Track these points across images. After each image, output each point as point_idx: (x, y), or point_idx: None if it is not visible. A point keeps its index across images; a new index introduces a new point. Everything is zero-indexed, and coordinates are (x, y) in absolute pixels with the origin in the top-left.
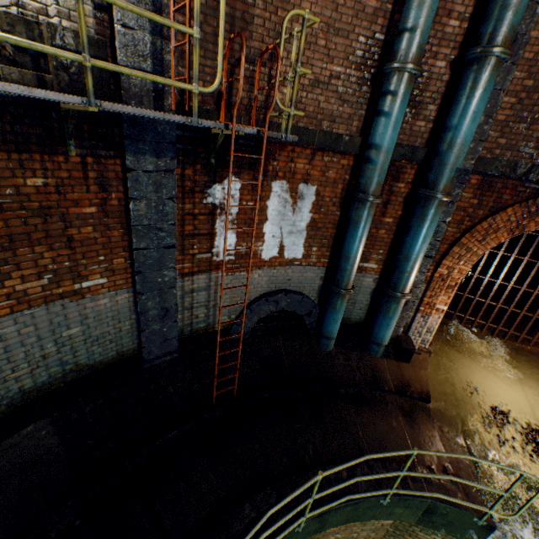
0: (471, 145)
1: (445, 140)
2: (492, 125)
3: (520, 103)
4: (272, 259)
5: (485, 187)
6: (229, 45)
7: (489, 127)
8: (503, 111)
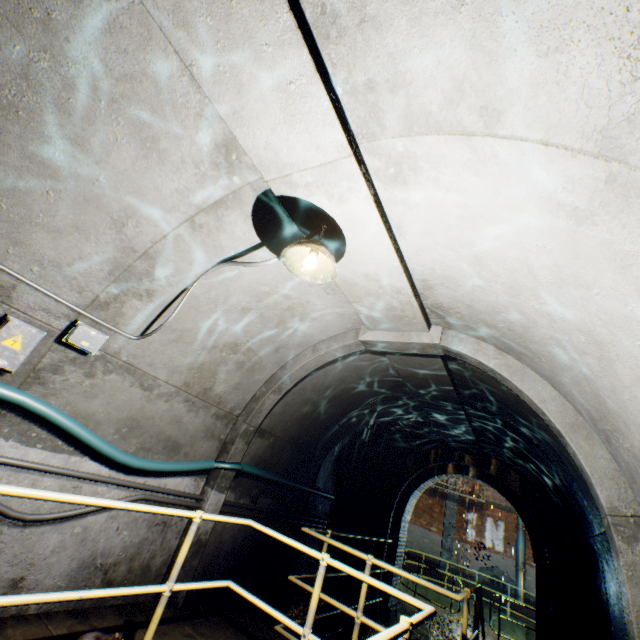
0: None
1: None
2: None
3: None
4: (489, 548)
5: None
6: (467, 482)
7: None
8: None
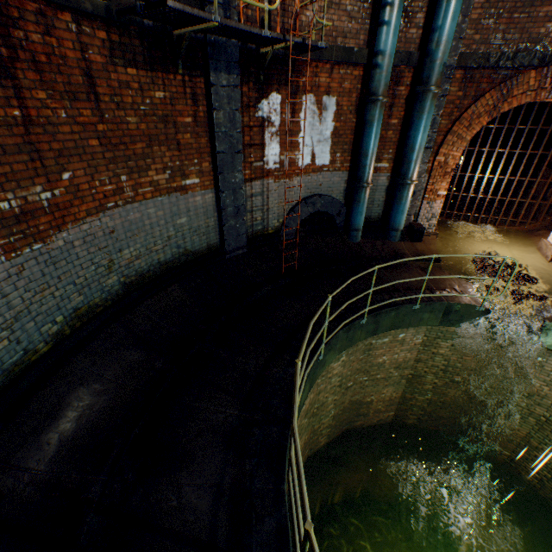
0: (453, 43)
1: (433, 40)
2: (468, 24)
3: (487, 2)
4: (306, 167)
5: (467, 80)
6: None
7: (466, 26)
8: (475, 11)
